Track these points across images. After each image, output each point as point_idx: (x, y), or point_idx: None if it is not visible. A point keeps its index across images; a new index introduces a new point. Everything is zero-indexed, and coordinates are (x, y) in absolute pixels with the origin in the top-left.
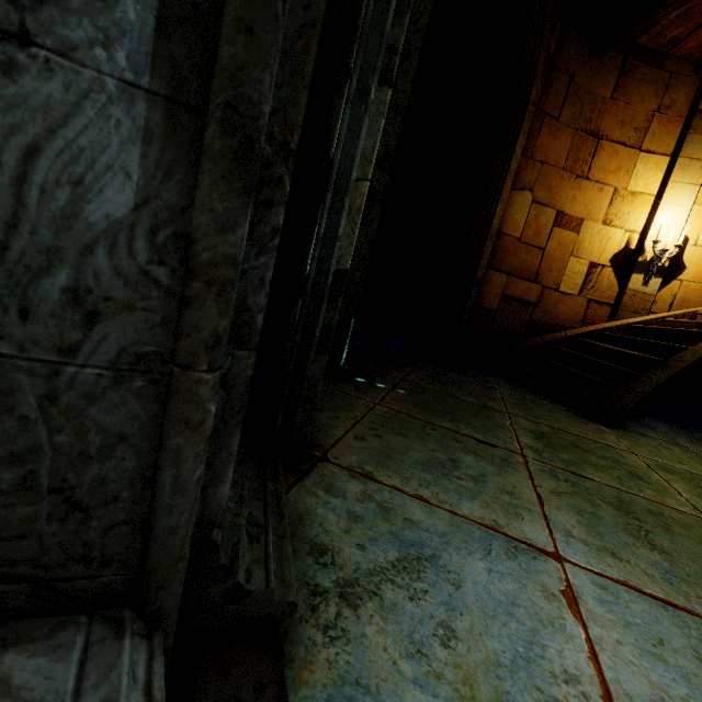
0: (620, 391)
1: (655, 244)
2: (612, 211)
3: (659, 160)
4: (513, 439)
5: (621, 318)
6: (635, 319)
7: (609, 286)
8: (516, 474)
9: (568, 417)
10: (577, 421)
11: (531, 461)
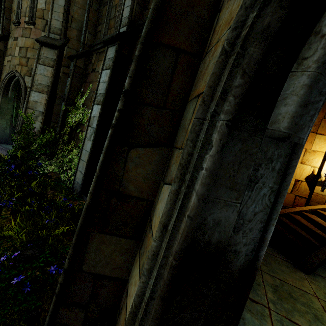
0: (311, 255)
1: (325, 175)
2: (305, 158)
3: (325, 138)
4: (264, 295)
5: (311, 205)
6: (318, 207)
7: (305, 190)
8: (266, 325)
9: (287, 268)
10: (291, 271)
11: (272, 313)
